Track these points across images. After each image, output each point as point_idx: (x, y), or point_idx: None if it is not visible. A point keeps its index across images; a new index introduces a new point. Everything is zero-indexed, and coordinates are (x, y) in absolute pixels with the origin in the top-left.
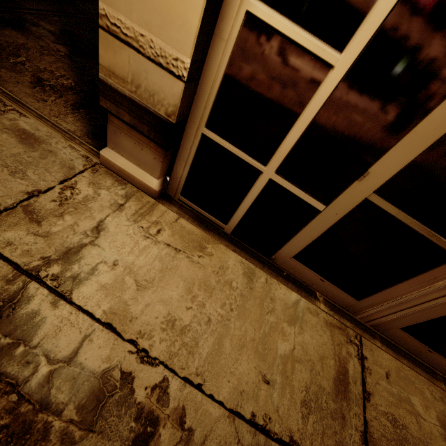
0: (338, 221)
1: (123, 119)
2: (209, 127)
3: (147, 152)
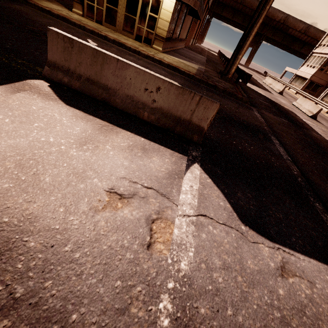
0: (105, 11)
1: (76, 1)
2: (87, 1)
3: (79, 7)
